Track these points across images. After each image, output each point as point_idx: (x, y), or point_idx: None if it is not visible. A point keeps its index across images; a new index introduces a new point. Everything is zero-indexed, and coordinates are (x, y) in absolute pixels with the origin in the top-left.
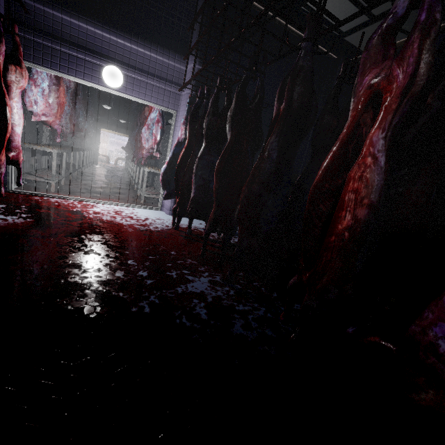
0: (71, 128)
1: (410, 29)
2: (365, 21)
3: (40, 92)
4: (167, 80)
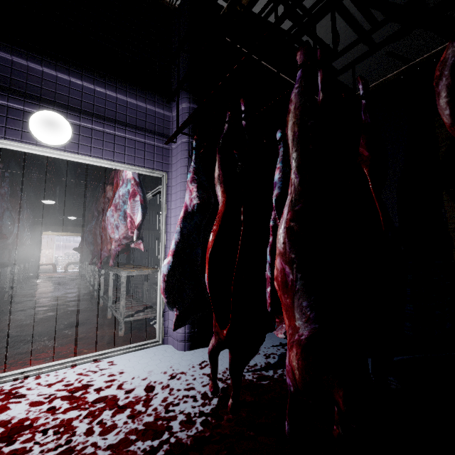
0: None
1: (410, 55)
2: (364, 52)
3: None
4: (146, 130)
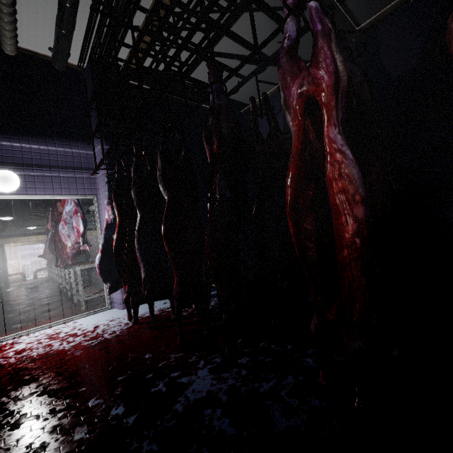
0: None
1: (274, 81)
2: (240, 81)
3: None
4: (75, 168)
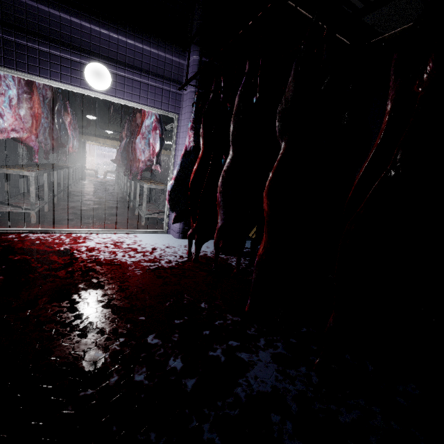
0: (52, 144)
1: None
2: None
3: (6, 101)
4: (164, 77)
